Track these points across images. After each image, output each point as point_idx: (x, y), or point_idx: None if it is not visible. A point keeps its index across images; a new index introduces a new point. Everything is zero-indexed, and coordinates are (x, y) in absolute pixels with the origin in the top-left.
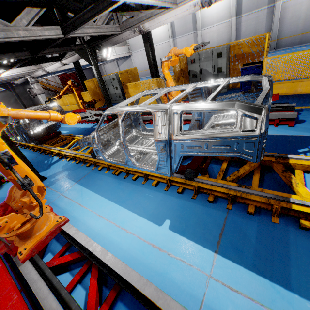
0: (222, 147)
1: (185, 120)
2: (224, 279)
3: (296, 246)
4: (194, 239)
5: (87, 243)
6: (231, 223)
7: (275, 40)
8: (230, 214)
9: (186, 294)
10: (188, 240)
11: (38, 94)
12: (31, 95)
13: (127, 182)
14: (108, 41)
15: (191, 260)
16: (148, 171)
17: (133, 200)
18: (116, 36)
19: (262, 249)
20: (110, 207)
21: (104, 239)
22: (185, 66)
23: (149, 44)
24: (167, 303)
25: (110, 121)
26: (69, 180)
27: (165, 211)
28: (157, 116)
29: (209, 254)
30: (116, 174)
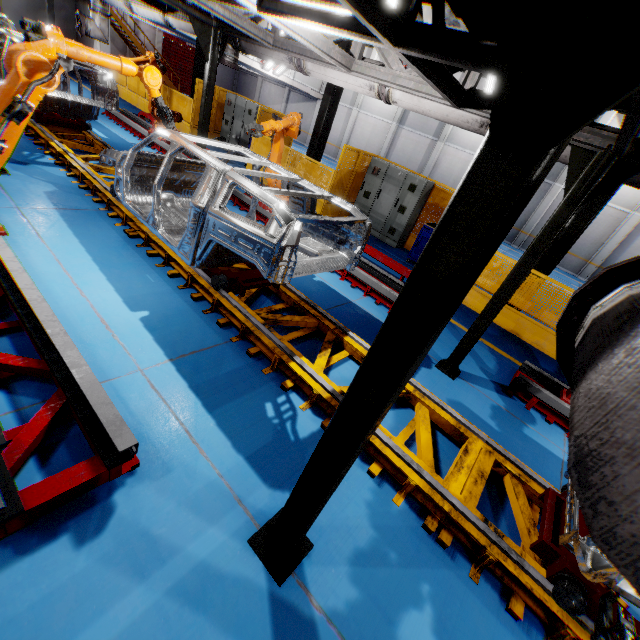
0: (247, 244)
1: None
2: (154, 378)
3: (258, 395)
4: (160, 340)
5: (11, 261)
6: (218, 351)
7: (528, 234)
8: (227, 345)
9: (97, 368)
10: (152, 338)
11: (95, 37)
12: (78, 28)
13: (136, 252)
14: (251, 45)
15: (135, 352)
16: (169, 245)
17: (125, 273)
18: (265, 47)
19: (223, 381)
20: (82, 261)
21: (42, 283)
22: (364, 171)
23: (332, 100)
24: (63, 342)
25: None
26: (48, 200)
27: (154, 304)
28: (209, 173)
29: (163, 357)
30: (129, 234)
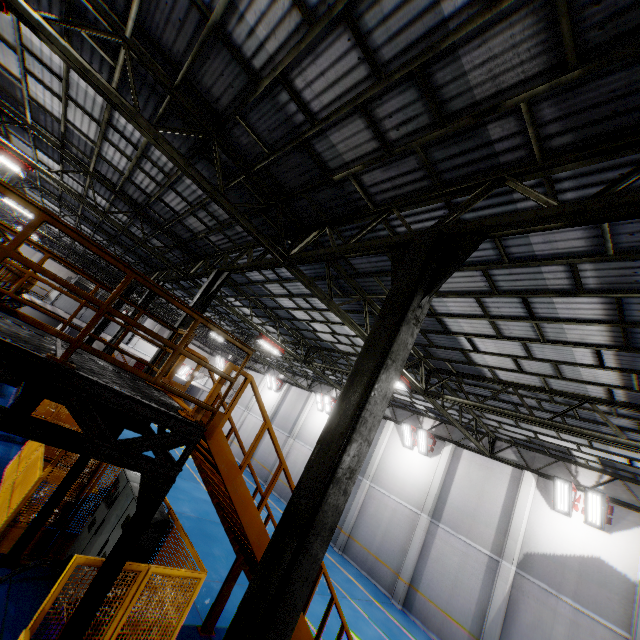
0: None
1: None
2: None
3: None
4: None
5: None
6: None
7: (346, 534)
8: None
9: None
10: None
11: None
12: None
13: None
14: None
15: None
16: None
17: None
18: None
19: None
20: None
21: None
22: None
23: None
24: None
25: None
26: None
27: None
28: None
29: None
30: None
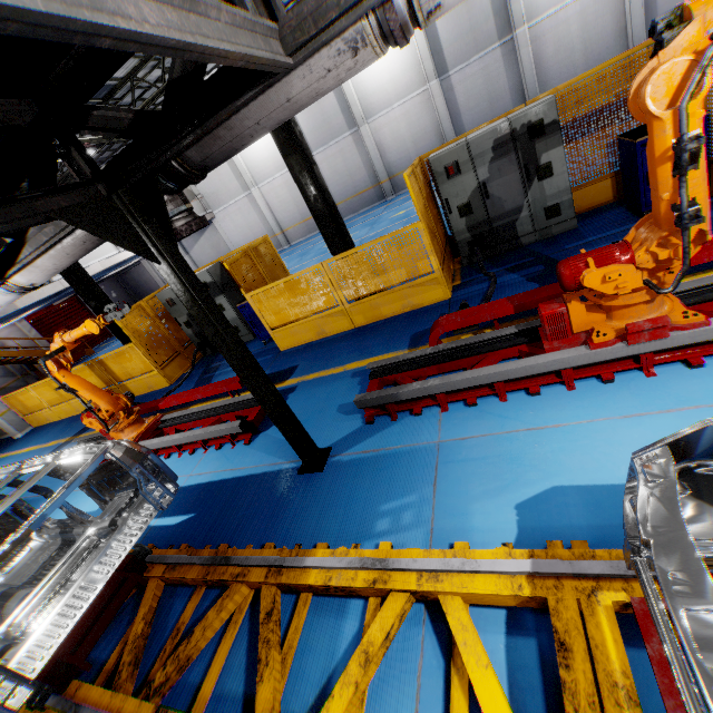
0: None
1: (604, 362)
2: None
3: None
4: None
5: None
6: None
7: None
8: None
9: None
10: None
11: None
12: None
13: None
14: (214, 135)
15: None
16: None
17: None
18: (256, 96)
19: None
20: None
21: None
22: (425, 190)
23: (304, 157)
24: None
25: (255, 429)
26: None
27: None
28: None
29: None
30: None
